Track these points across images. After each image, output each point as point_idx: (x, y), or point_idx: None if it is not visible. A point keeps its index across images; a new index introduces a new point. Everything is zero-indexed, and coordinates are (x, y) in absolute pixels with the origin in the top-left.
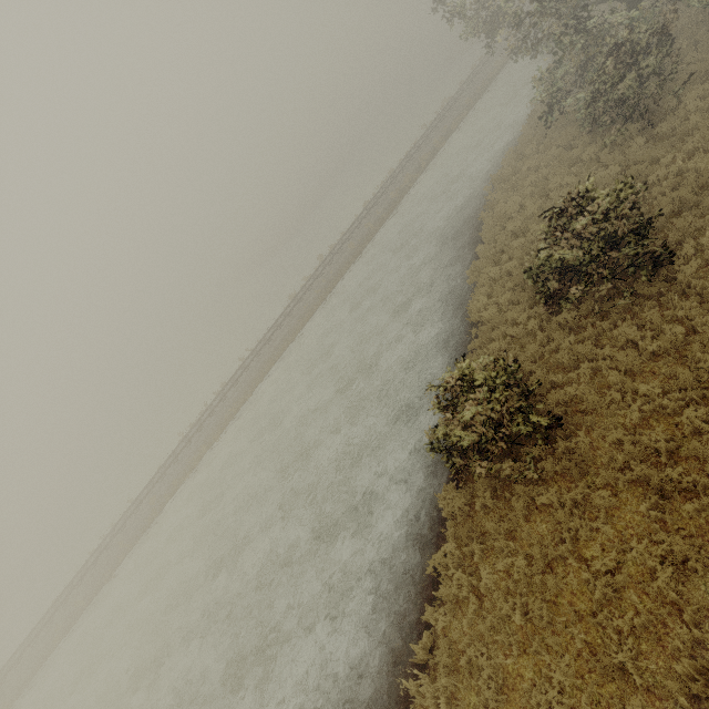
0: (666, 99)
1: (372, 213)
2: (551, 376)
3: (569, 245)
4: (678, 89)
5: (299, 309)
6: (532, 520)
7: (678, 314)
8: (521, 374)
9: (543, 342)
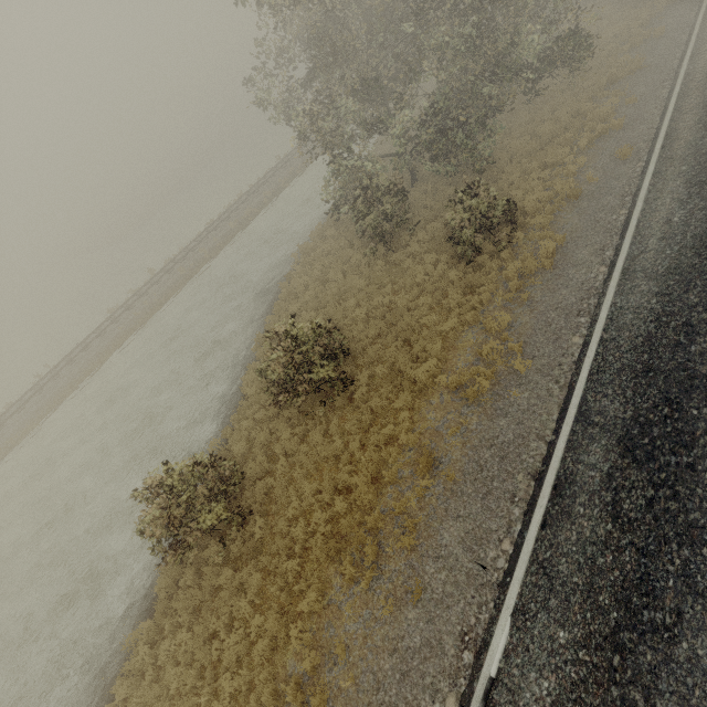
0: (405, 232)
1: (210, 238)
2: (265, 464)
3: (285, 363)
4: (412, 227)
5: (114, 330)
6: (216, 594)
7: (346, 427)
8: (237, 466)
9: (273, 430)
